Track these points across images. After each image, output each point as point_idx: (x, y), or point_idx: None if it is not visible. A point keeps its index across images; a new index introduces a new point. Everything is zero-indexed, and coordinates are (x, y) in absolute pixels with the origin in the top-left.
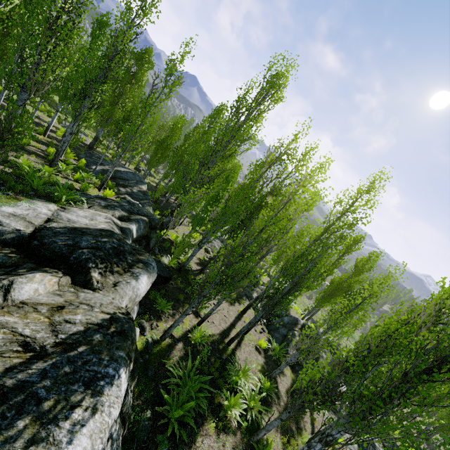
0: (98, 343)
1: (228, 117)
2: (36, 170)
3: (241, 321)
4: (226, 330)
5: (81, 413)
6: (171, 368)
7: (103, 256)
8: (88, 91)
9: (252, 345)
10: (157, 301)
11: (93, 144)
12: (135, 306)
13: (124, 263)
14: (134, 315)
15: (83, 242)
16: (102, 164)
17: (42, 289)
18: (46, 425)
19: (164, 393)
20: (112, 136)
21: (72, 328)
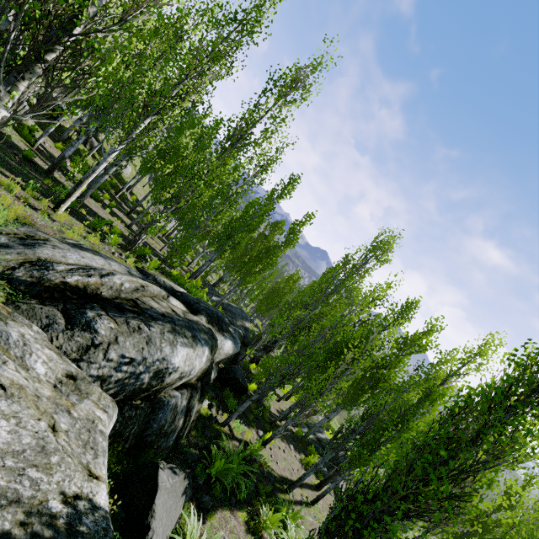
0: (201, 329)
1: (335, 269)
2: (181, 276)
3: (312, 492)
4: (289, 480)
5: (187, 342)
6: (224, 437)
7: (210, 315)
8: (232, 235)
9: (318, 522)
10: (228, 399)
11: (217, 283)
12: (215, 368)
13: (221, 327)
14: (213, 372)
15: (202, 304)
16: (219, 297)
17: (179, 307)
18: (176, 332)
19: (213, 448)
20: (235, 272)
21: (192, 318)
